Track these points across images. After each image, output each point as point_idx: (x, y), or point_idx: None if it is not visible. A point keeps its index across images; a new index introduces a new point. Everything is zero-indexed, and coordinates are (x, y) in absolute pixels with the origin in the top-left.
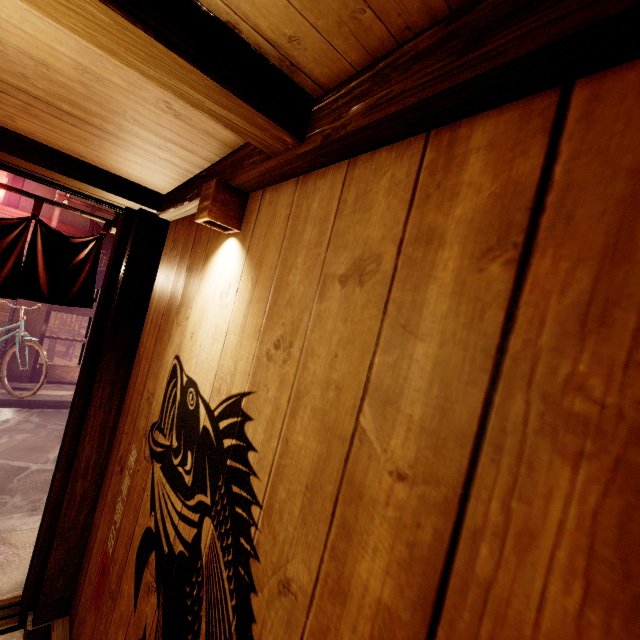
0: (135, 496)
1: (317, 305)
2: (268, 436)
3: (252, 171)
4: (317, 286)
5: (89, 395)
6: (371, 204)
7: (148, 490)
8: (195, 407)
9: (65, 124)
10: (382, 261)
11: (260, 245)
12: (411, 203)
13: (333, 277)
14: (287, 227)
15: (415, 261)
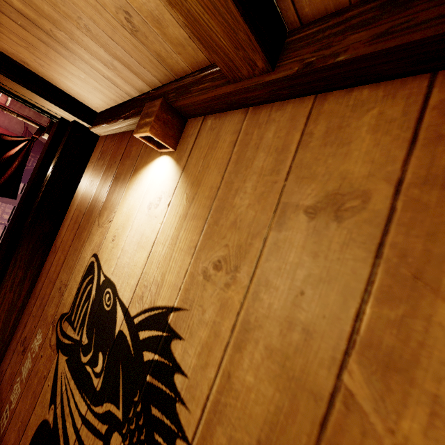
0: (35, 382)
1: (273, 233)
2: (202, 363)
3: (201, 96)
4: (273, 213)
5: (1, 277)
6: (350, 139)
7: (50, 380)
8: (111, 308)
9: (13, 24)
10: (370, 199)
11: (198, 165)
12: (413, 142)
13: (296, 207)
14: (233, 152)
15: (426, 205)
